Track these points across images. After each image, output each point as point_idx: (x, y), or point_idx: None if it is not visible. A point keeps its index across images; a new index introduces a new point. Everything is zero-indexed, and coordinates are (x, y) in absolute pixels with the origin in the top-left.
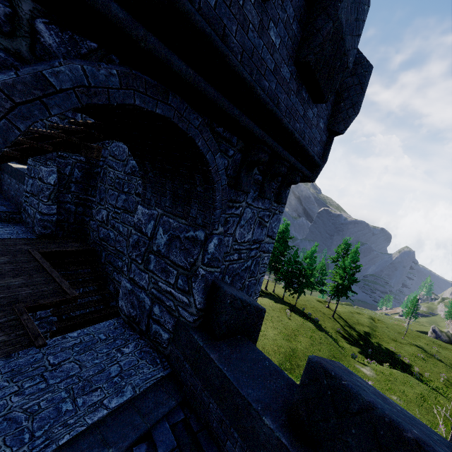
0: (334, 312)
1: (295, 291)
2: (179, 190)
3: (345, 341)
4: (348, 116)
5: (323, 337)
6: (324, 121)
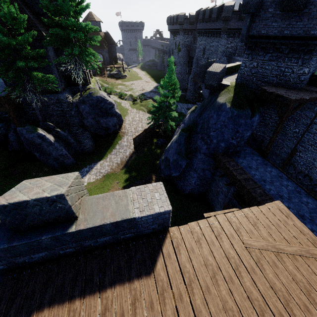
0: None
1: None
2: None
3: None
4: None
5: None
6: None
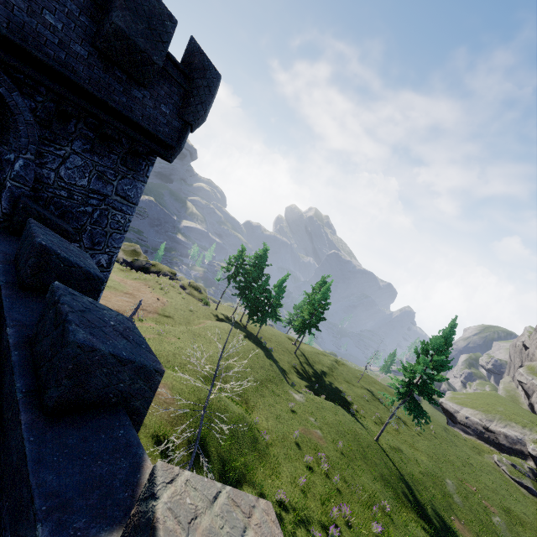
0: (297, 348)
1: (258, 320)
2: (4, 121)
3: (296, 375)
4: (197, 110)
5: (268, 363)
6: (170, 108)
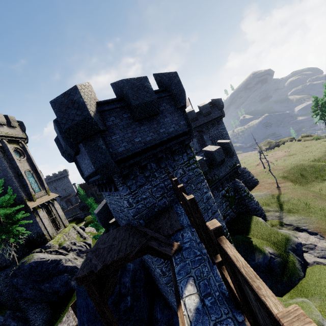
0: None
1: None
2: (204, 133)
3: None
4: (220, 107)
5: None
6: (216, 111)
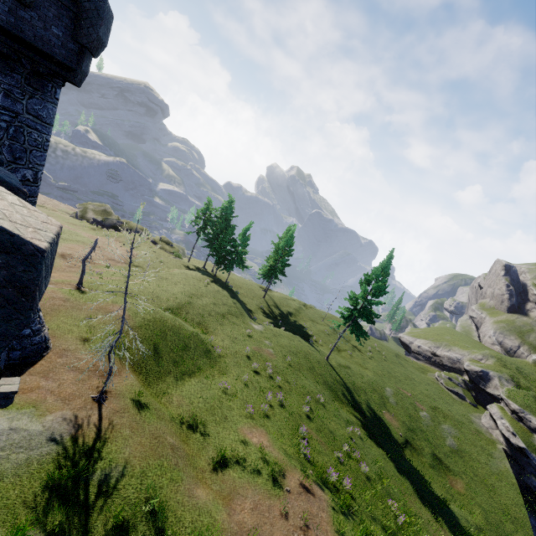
0: (265, 293)
1: (226, 267)
2: None
3: (262, 315)
4: (90, 33)
5: (232, 302)
6: (62, 30)
